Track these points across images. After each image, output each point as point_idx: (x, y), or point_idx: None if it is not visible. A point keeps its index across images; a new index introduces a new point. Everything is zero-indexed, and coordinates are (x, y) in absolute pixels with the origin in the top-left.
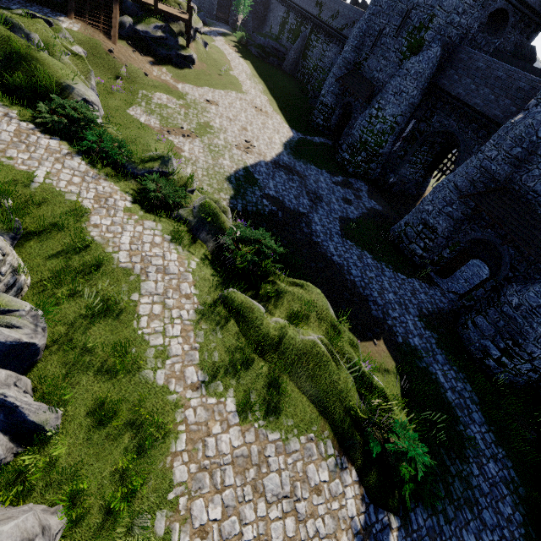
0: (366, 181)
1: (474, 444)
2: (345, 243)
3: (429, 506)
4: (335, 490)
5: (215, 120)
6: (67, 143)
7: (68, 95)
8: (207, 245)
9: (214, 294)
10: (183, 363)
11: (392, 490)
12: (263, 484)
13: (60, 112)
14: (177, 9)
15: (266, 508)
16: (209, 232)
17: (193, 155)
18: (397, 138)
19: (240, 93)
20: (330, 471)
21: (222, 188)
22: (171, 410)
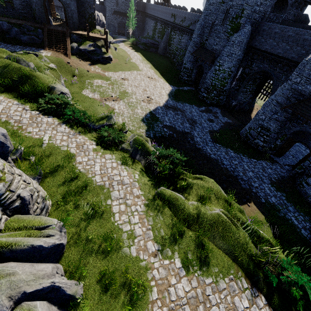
0: (218, 107)
1: None
2: (215, 146)
3: None
4: None
5: (128, 88)
6: (56, 118)
7: (53, 91)
8: (141, 162)
9: (152, 192)
10: (144, 240)
11: (290, 307)
12: None
13: (51, 102)
14: (99, 34)
15: None
16: (141, 154)
17: (120, 110)
18: (232, 79)
19: (138, 71)
20: (248, 299)
21: (140, 126)
22: (144, 272)
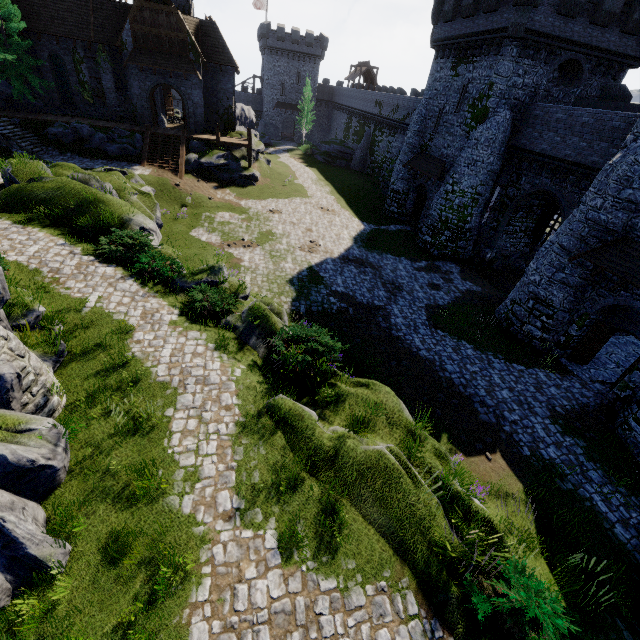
0: (457, 261)
1: None
2: (435, 334)
3: None
4: None
5: (277, 227)
6: (122, 268)
7: (127, 226)
8: (258, 351)
9: (259, 403)
10: (216, 487)
11: None
12: None
13: (118, 242)
14: (238, 138)
15: None
16: (259, 336)
17: (253, 264)
18: (485, 209)
19: (305, 198)
20: None
21: (283, 291)
22: (195, 546)
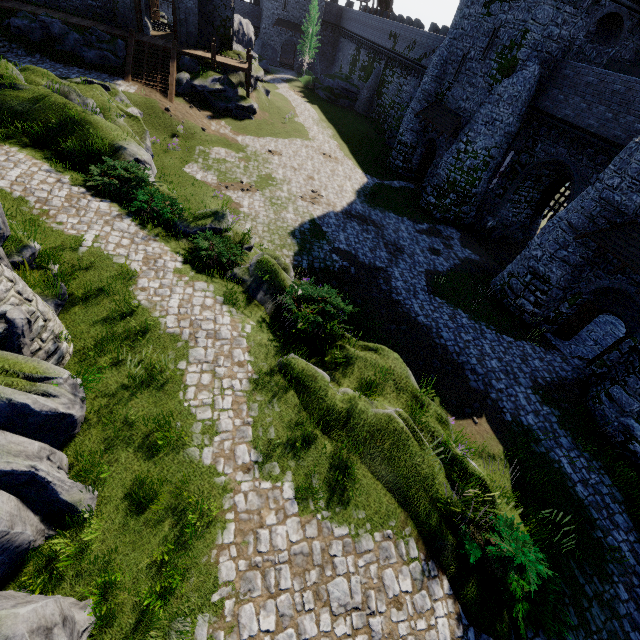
0: (458, 227)
1: (619, 557)
2: (433, 301)
3: (553, 636)
4: (420, 605)
5: (277, 171)
6: (117, 205)
7: (120, 156)
8: (265, 307)
9: (271, 361)
10: (234, 441)
11: (499, 610)
12: (327, 591)
13: (111, 174)
14: (236, 60)
15: (331, 621)
16: (267, 291)
17: (252, 211)
18: (494, 174)
19: (306, 140)
20: (413, 579)
21: (285, 244)
22: (218, 494)
